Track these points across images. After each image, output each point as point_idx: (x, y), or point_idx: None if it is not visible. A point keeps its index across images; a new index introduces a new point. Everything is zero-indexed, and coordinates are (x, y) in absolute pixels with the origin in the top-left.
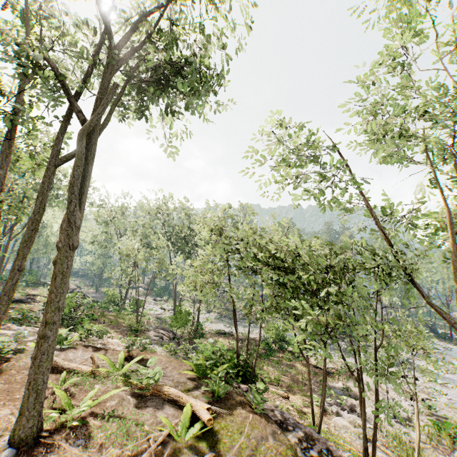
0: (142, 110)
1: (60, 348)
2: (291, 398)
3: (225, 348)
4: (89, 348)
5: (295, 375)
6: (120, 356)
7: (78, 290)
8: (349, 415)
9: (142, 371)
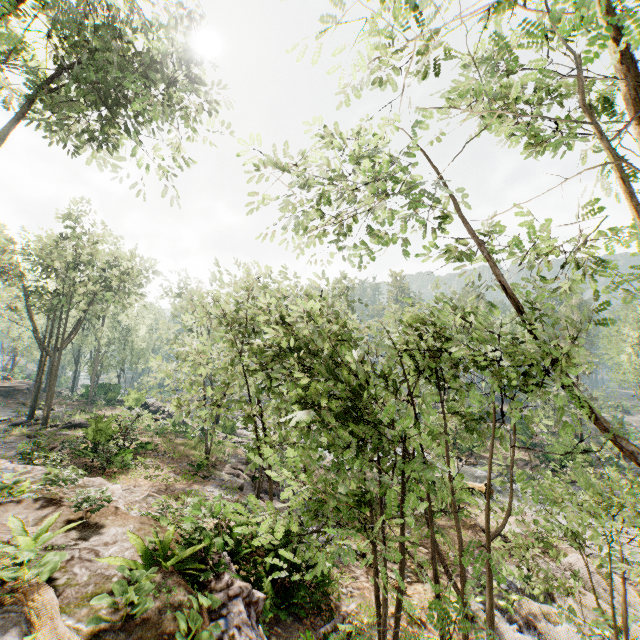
0: (116, 139)
1: (4, 501)
2: (413, 590)
3: (231, 510)
4: (38, 503)
5: (440, 544)
6: (47, 521)
7: (163, 409)
8: (518, 634)
9: (23, 557)
